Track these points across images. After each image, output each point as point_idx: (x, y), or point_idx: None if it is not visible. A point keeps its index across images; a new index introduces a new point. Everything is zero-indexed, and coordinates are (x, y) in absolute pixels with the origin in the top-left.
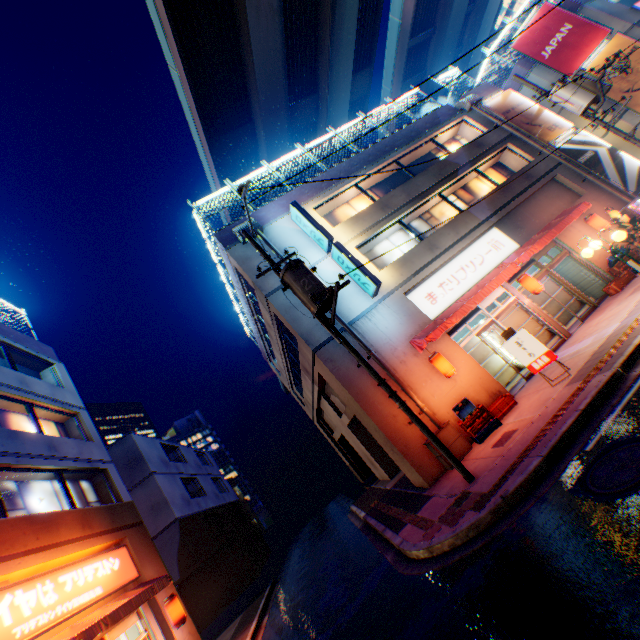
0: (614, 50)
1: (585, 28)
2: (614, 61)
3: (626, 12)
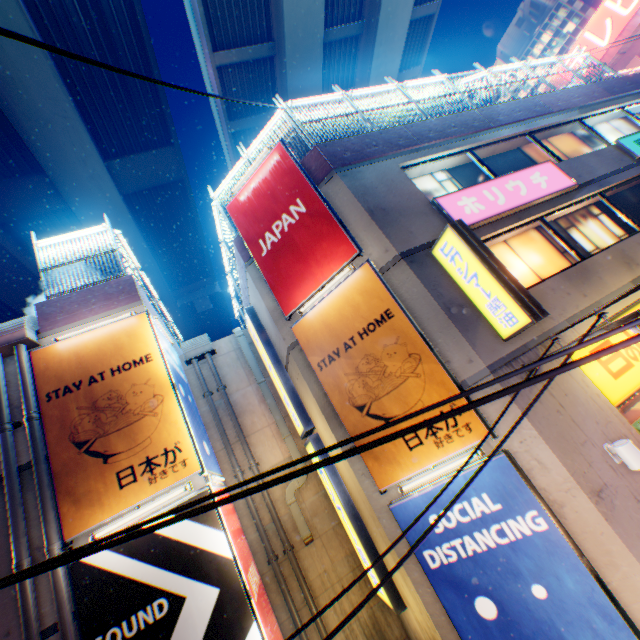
0: (359, 296)
1: (325, 222)
2: (355, 321)
3: (421, 208)
